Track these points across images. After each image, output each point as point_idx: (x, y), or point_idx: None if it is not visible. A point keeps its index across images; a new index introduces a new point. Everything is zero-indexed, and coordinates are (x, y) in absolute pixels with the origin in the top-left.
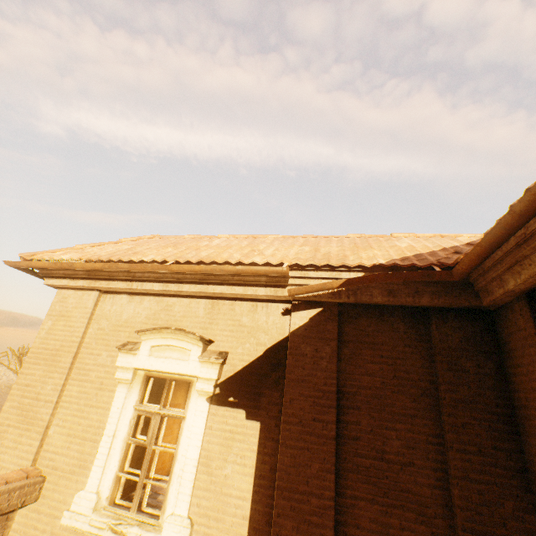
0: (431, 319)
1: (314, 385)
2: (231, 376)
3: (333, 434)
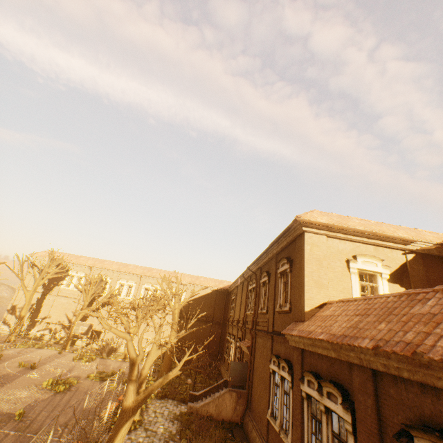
0: None
1: (419, 277)
2: (390, 273)
3: None
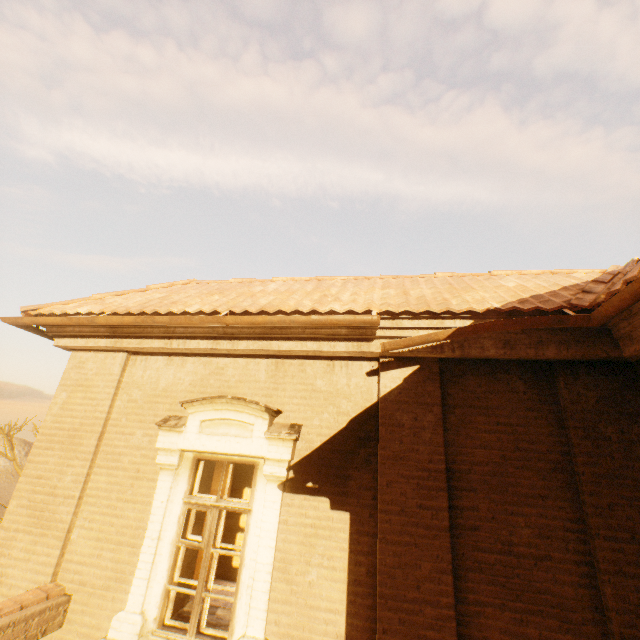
0: (557, 375)
1: (416, 463)
2: (307, 455)
3: (446, 524)
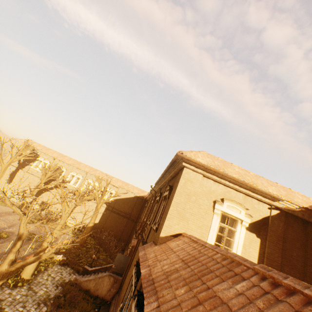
0: (308, 225)
1: (277, 233)
2: (251, 223)
3: (281, 248)
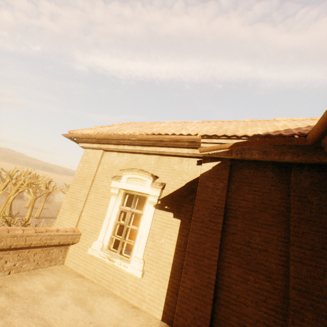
0: (291, 170)
1: (211, 203)
2: (166, 195)
3: (220, 229)
